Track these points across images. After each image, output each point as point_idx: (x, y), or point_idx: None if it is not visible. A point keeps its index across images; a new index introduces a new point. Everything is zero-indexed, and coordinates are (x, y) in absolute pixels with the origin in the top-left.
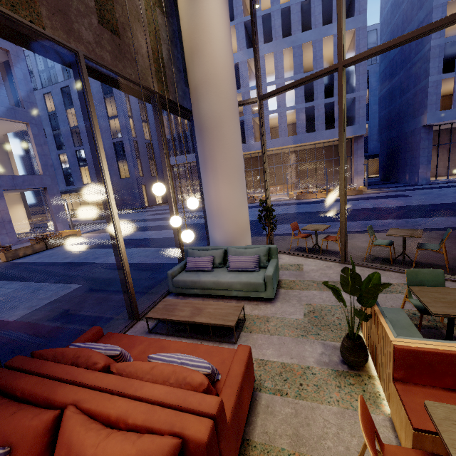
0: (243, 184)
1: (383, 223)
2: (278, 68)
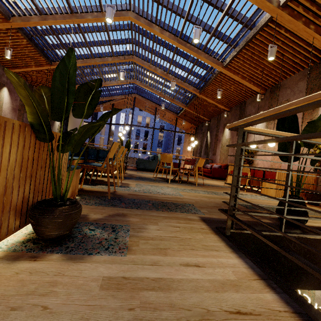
0: None
1: None
2: (117, 119)
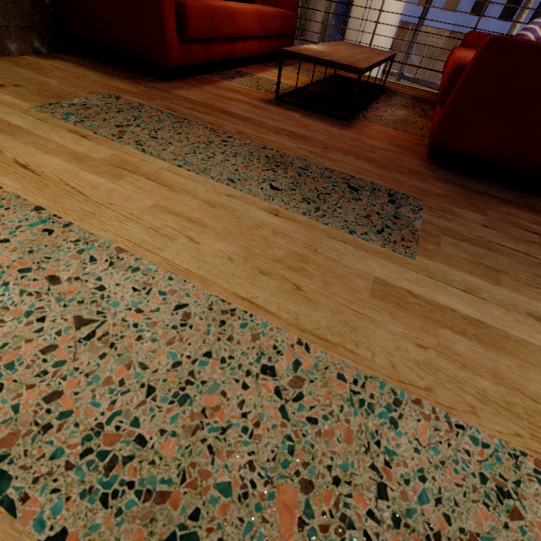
0: None
1: None
2: None
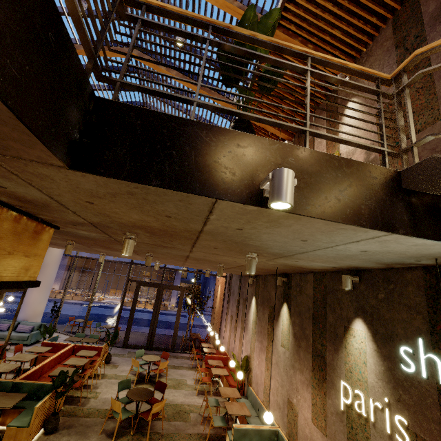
0: (48, 292)
1: (141, 328)
2: None
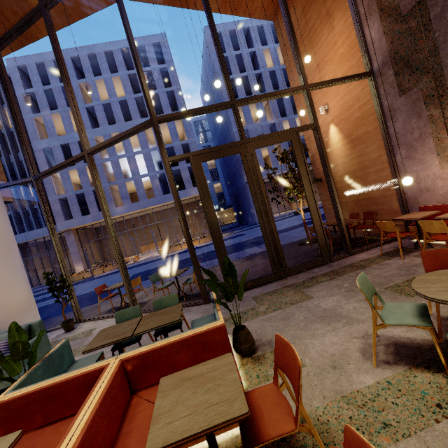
0: (11, 262)
1: (211, 262)
2: (126, 144)
